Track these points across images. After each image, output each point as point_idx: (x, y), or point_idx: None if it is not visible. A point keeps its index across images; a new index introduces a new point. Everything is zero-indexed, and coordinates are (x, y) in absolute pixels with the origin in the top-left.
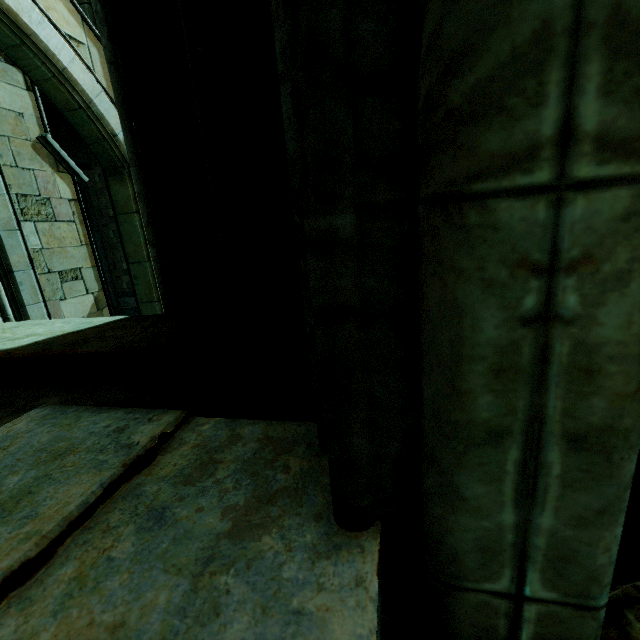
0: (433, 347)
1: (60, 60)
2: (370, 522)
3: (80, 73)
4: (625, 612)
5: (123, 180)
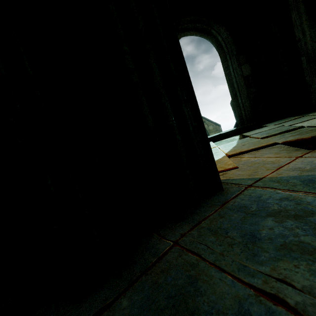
0: None
1: None
2: None
3: None
4: None
5: None
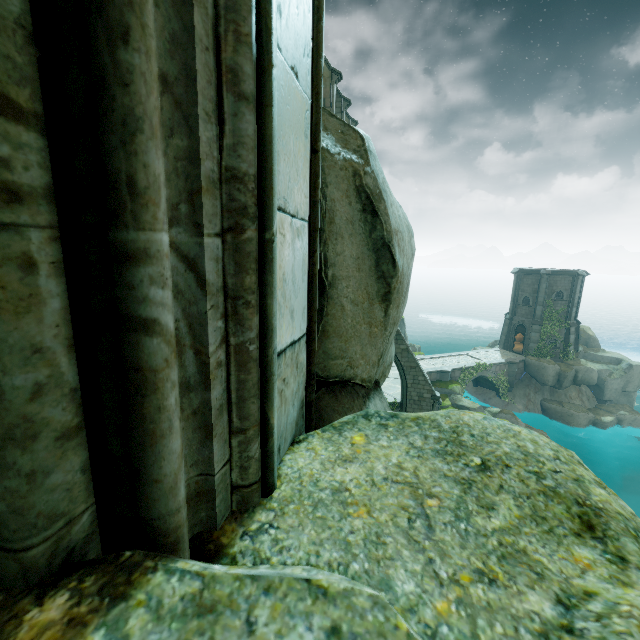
0: None
1: None
2: None
3: None
4: (83, 569)
5: None
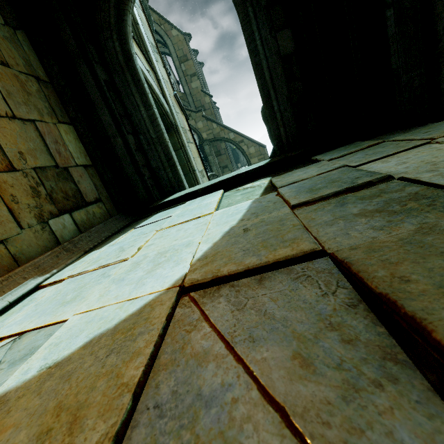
0: (443, 79)
1: (149, 81)
2: (427, 123)
3: (154, 85)
4: None
5: (171, 134)
